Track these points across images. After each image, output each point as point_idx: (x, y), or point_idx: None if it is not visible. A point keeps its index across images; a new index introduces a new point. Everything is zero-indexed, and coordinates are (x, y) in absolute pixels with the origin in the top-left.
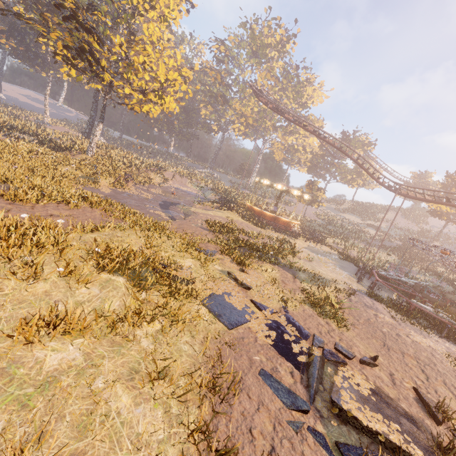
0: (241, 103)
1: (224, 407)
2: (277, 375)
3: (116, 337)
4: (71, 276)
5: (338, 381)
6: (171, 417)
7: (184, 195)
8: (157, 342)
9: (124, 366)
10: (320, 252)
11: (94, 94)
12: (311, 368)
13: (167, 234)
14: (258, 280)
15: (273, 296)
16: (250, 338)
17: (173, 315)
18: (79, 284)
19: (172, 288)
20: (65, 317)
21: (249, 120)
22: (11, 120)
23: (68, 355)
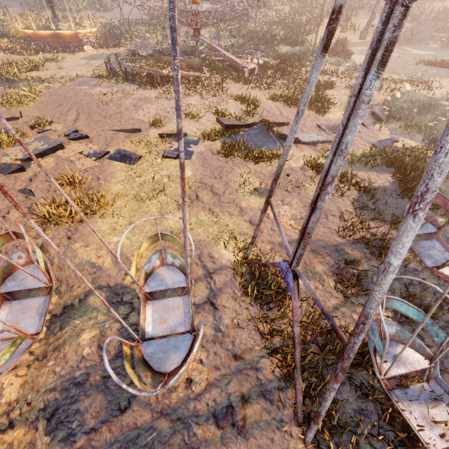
0: None
1: None
2: None
3: None
4: None
5: None
6: None
7: None
8: None
9: None
10: (103, 56)
11: None
12: None
13: None
14: None
15: None
16: None
17: None
18: None
19: None
20: None
21: None
22: None
23: None
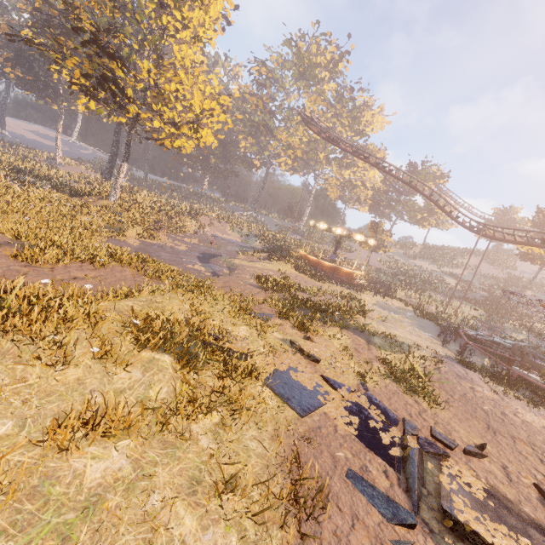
0: (287, 133)
1: (311, 526)
2: (368, 476)
3: (168, 435)
4: (107, 356)
5: (445, 482)
6: (248, 544)
7: (224, 244)
8: (219, 439)
9: (182, 475)
10: (393, 309)
11: (115, 128)
12: (409, 465)
13: (213, 295)
14: (327, 350)
15: (348, 370)
16: (328, 428)
17: (234, 403)
18: (117, 367)
19: (228, 366)
20: (106, 413)
21: (297, 152)
22: (17, 161)
23: (112, 463)
